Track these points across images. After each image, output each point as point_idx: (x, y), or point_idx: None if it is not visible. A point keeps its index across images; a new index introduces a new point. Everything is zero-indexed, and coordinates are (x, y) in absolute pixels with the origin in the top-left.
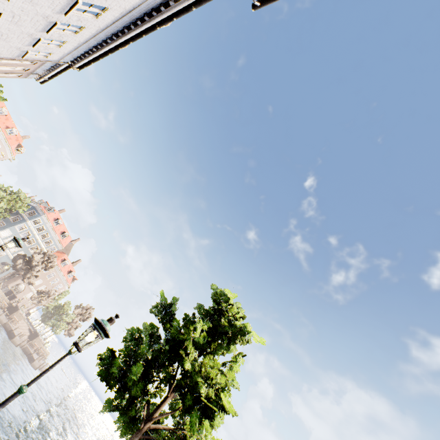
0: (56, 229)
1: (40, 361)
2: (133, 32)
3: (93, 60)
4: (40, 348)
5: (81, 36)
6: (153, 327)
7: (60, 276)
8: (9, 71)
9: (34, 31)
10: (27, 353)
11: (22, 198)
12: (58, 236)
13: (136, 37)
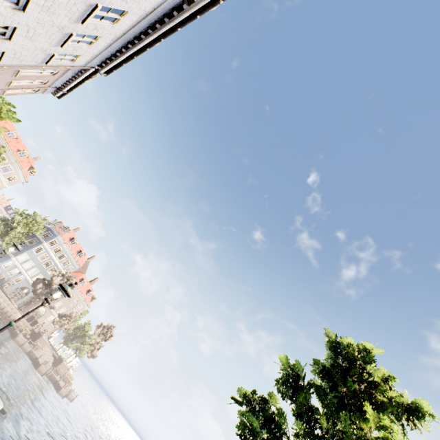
0: (72, 248)
1: (66, 388)
2: (183, 14)
3: (126, 59)
4: (65, 374)
5: (119, 27)
6: (264, 402)
7: (79, 296)
8: (27, 86)
9: (67, 21)
10: (52, 380)
11: (38, 220)
12: (75, 255)
13: (187, 20)
